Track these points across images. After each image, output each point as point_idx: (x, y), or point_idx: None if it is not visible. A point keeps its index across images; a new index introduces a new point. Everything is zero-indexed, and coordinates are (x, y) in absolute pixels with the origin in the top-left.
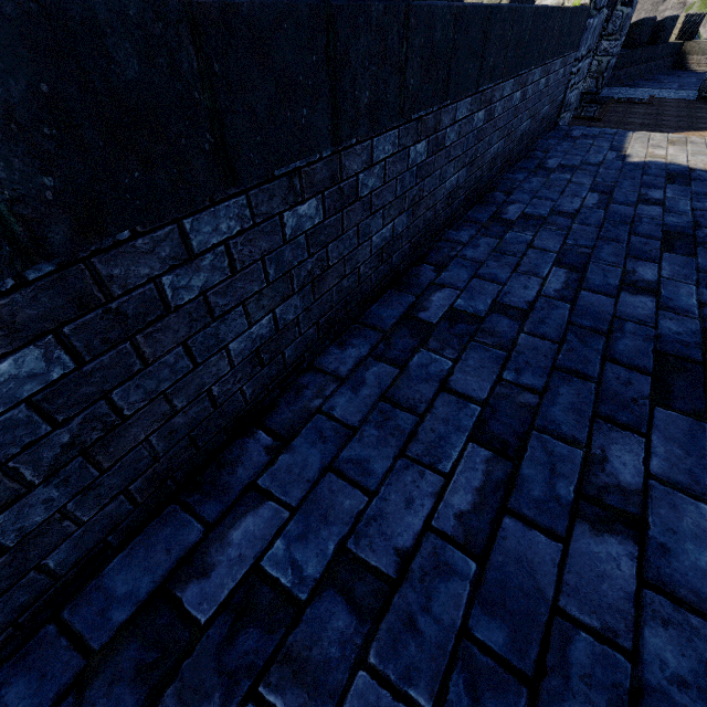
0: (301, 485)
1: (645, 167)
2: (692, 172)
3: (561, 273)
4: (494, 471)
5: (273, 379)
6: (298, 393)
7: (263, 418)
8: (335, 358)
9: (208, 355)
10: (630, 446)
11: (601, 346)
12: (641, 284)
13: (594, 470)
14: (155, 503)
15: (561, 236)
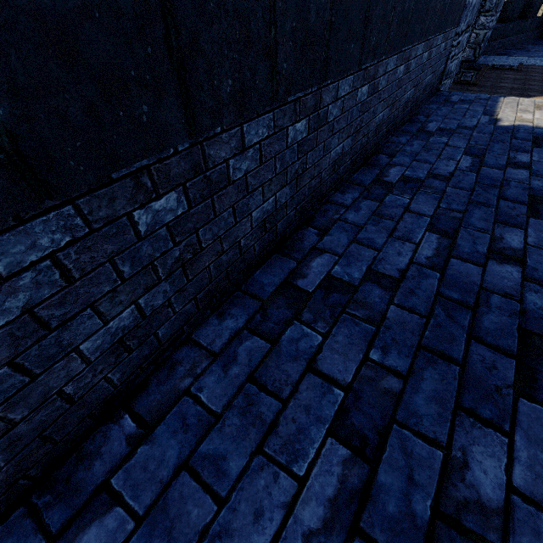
0: (153, 486)
1: (514, 130)
2: None
3: (434, 238)
4: (350, 473)
5: (146, 357)
6: (173, 368)
7: (134, 396)
8: (213, 329)
9: (50, 363)
10: (492, 446)
11: (467, 321)
12: (508, 251)
13: (454, 475)
14: (5, 504)
15: (436, 200)
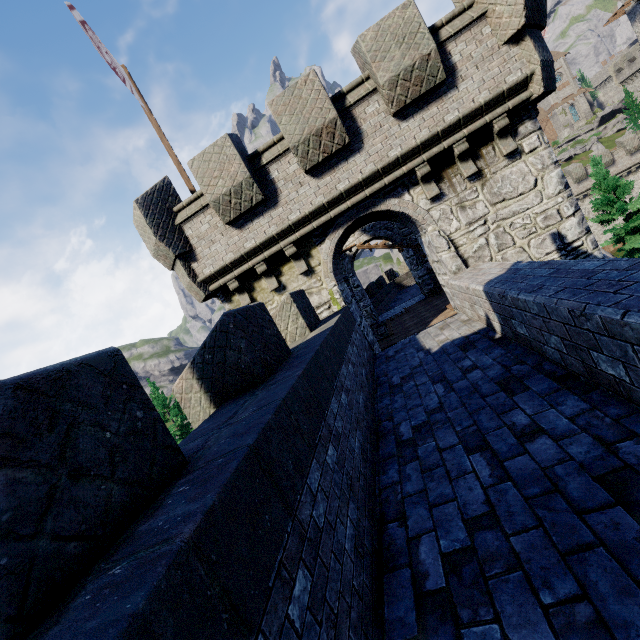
0: None
1: (444, 350)
2: (468, 338)
3: (478, 457)
4: None
5: None
6: None
7: None
8: None
9: None
10: None
11: (564, 503)
12: (526, 429)
13: None
14: None
15: (450, 428)
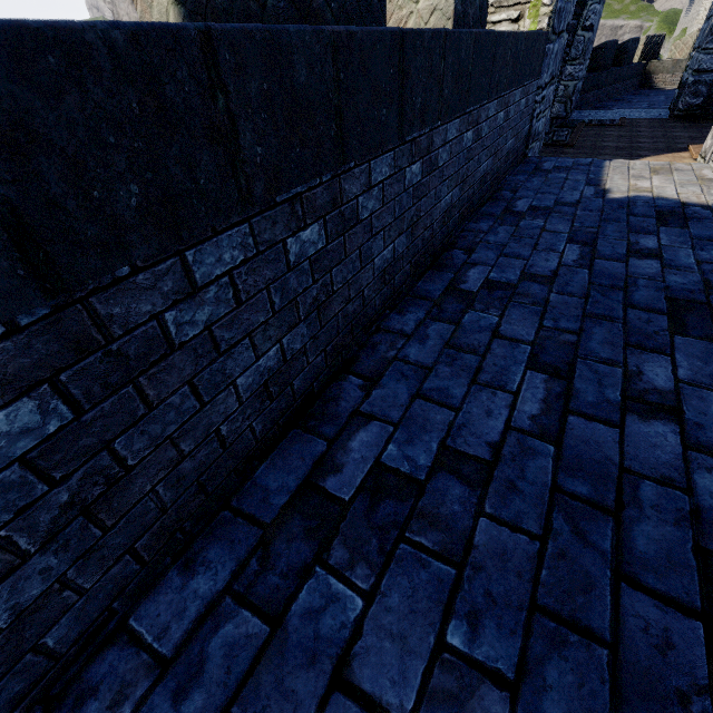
0: None
1: (630, 204)
2: (685, 208)
3: (539, 380)
4: None
5: (21, 695)
6: (82, 702)
7: None
8: (170, 600)
9: None
10: None
11: (609, 540)
12: (652, 394)
13: None
14: None
15: (536, 314)
